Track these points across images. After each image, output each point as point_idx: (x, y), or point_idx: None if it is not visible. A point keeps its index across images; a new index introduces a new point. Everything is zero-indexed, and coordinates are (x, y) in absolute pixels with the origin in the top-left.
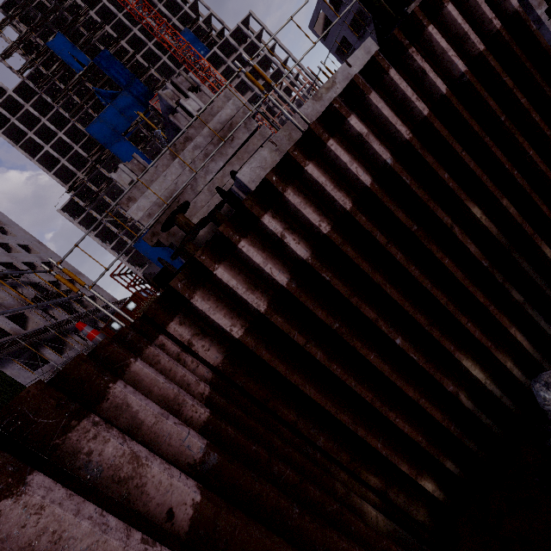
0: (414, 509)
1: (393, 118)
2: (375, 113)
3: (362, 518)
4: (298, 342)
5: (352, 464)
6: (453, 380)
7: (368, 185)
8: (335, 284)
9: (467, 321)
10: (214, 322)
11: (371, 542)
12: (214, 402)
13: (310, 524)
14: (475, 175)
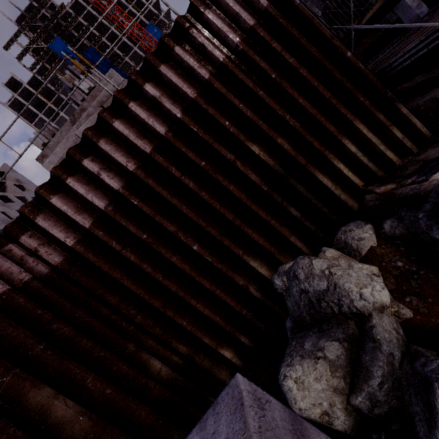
0: (217, 370)
1: (180, 83)
2: (167, 80)
3: (145, 368)
4: (116, 248)
5: (164, 336)
6: (245, 277)
7: (163, 134)
8: (142, 207)
9: (252, 232)
10: (54, 235)
11: (129, 379)
12: (31, 285)
13: (50, 356)
14: (253, 121)
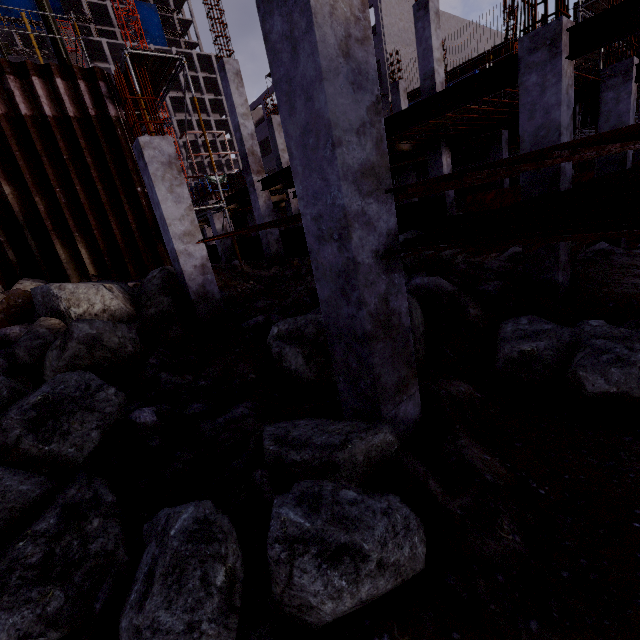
0: None
1: None
2: None
3: None
4: None
5: None
6: None
7: None
8: None
9: None
10: None
11: None
12: None
13: None
14: (21, 170)
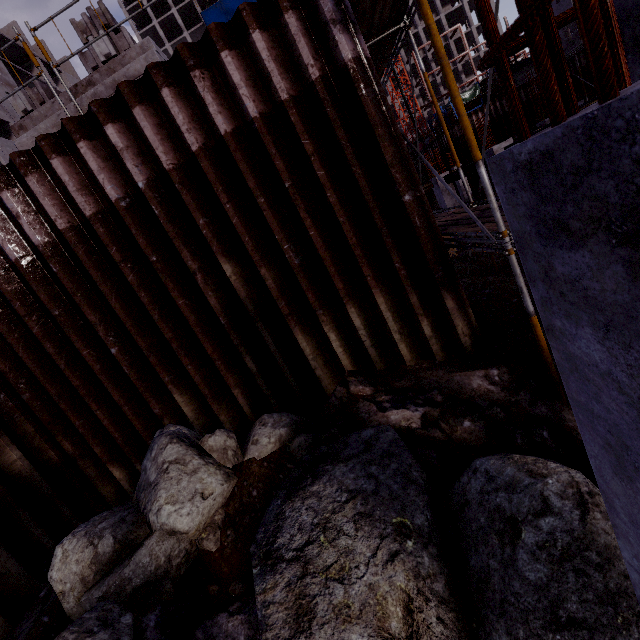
0: (100, 483)
1: (156, 142)
2: (141, 130)
3: None
4: (18, 311)
5: (50, 426)
6: (166, 407)
7: (113, 200)
8: (61, 278)
9: (188, 363)
10: None
11: None
12: None
13: None
14: (237, 232)
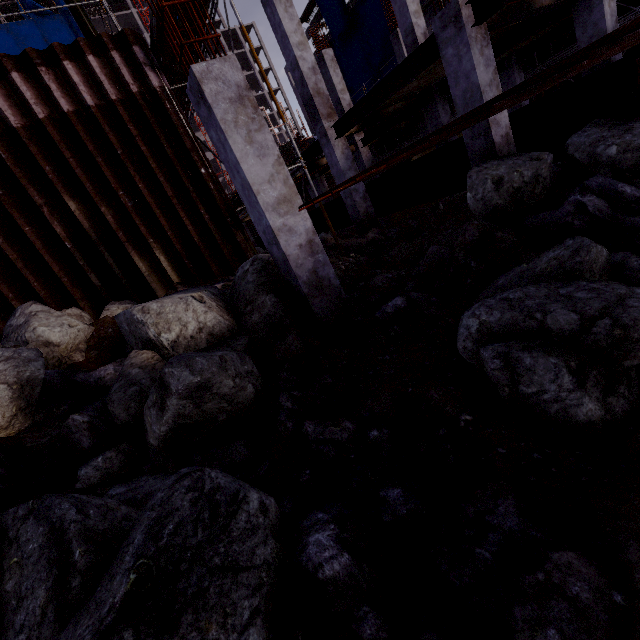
0: None
1: (5, 106)
2: None
3: None
4: None
5: None
6: None
7: None
8: None
9: (35, 281)
10: None
11: None
12: None
13: None
14: (80, 179)
